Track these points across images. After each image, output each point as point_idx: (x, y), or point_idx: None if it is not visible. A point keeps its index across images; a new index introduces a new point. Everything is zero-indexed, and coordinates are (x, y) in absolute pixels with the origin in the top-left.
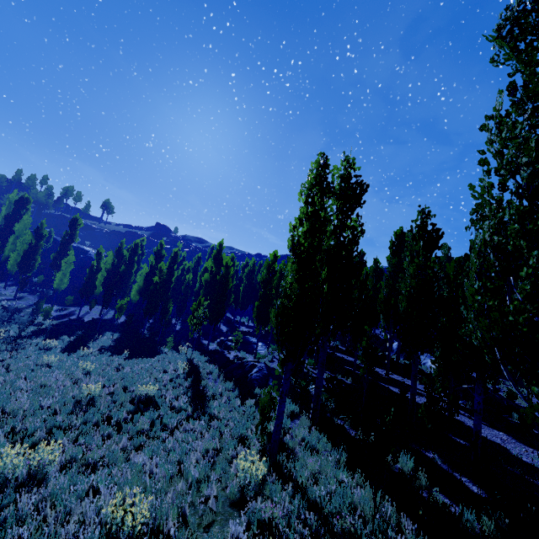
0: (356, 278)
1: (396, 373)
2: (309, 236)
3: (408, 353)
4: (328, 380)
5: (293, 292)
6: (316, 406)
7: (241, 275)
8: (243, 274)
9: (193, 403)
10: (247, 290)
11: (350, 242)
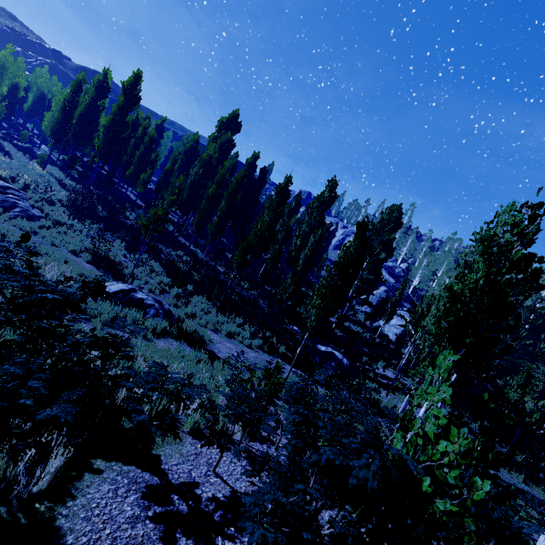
0: (95, 128)
1: (126, 185)
2: (70, 105)
3: (113, 165)
4: (82, 172)
5: (59, 123)
6: (66, 168)
7: (30, 81)
8: (33, 81)
9: (2, 152)
10: (36, 100)
11: (95, 113)
